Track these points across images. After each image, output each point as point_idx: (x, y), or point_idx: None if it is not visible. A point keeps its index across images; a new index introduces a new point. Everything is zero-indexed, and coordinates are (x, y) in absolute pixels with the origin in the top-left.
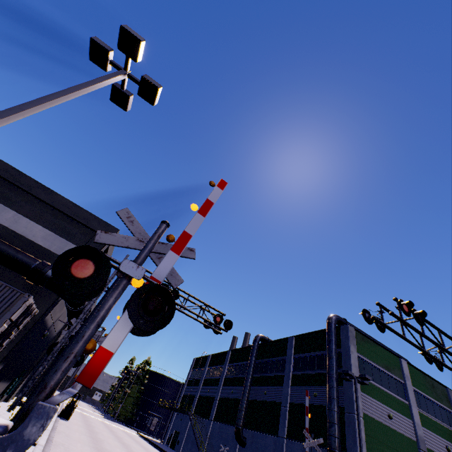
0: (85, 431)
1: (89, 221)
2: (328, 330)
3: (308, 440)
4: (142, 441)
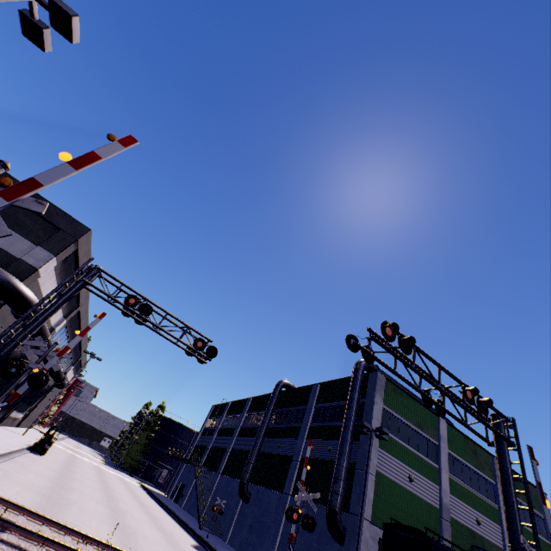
0: (58, 468)
1: (51, 215)
2: (353, 377)
3: (302, 493)
4: (138, 490)
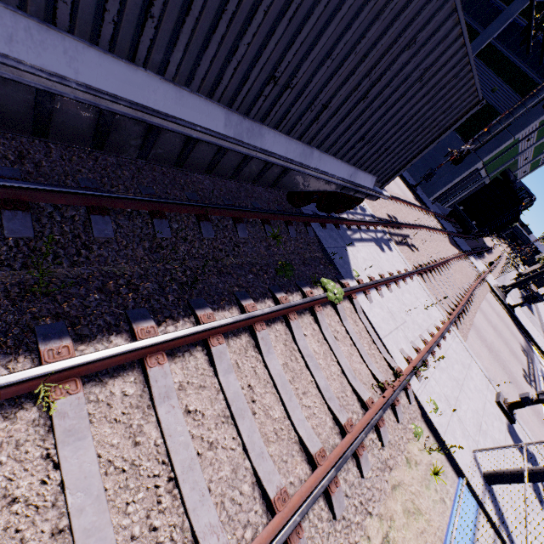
0: None
1: None
2: None
3: (466, 146)
4: None
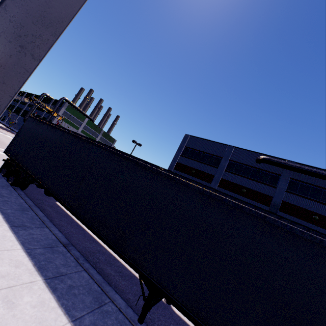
0: None
1: None
2: (58, 101)
3: None
4: None
